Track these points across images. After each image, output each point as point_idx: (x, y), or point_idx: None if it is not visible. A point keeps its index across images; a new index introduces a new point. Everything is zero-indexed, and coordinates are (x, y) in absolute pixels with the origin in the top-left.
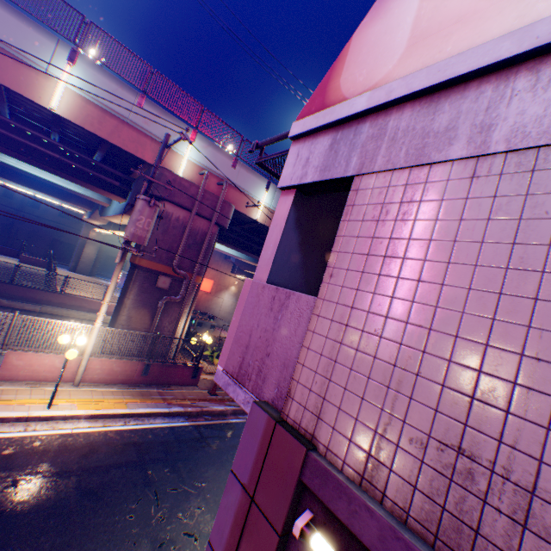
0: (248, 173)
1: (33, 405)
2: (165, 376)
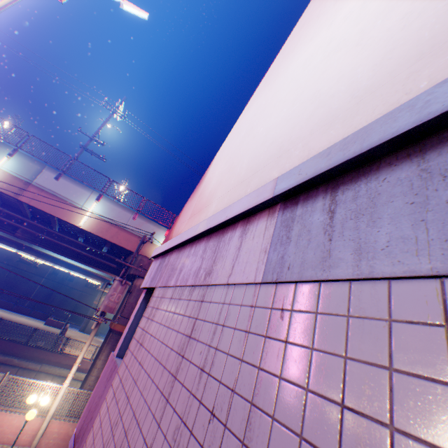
0: None
1: None
2: None
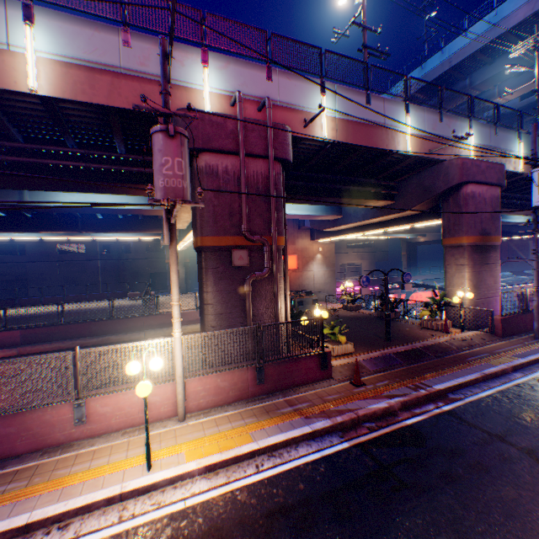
0: (290, 81)
1: (127, 470)
2: (286, 377)
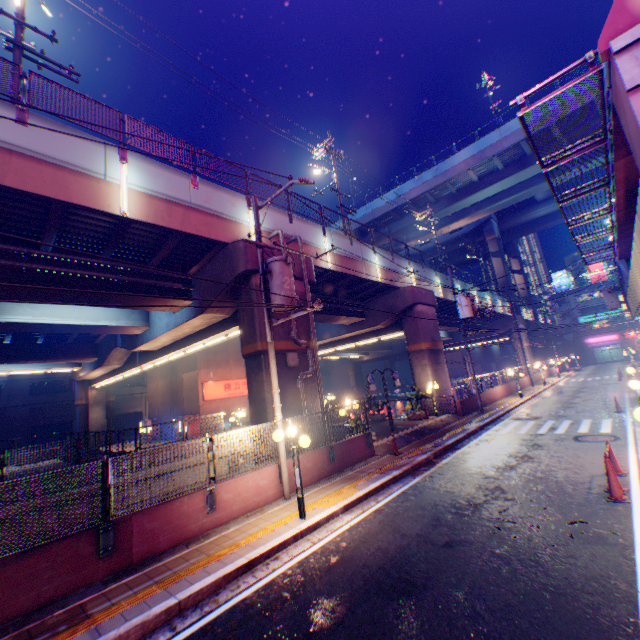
0: (304, 224)
1: (287, 524)
2: (348, 456)
